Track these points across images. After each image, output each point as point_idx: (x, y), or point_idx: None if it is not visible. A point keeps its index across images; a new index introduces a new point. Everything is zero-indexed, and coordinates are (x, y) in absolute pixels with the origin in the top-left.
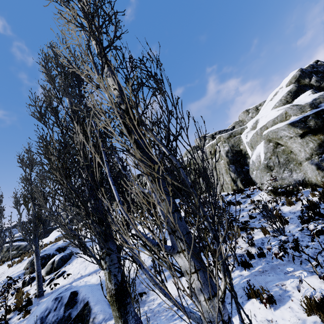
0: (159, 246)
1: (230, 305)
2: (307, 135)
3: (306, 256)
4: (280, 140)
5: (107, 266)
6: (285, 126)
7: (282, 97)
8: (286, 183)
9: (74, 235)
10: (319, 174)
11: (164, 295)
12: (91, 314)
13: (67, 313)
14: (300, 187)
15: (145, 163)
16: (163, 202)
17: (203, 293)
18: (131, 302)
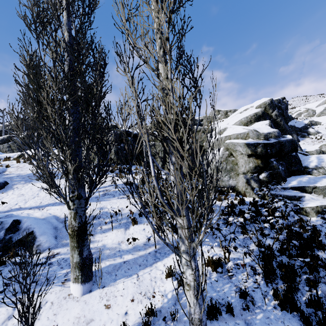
0: (171, 210)
1: (160, 254)
2: (252, 157)
3: (220, 235)
4: (234, 153)
5: (74, 207)
6: (243, 144)
7: (249, 115)
8: (223, 184)
9: (51, 174)
10: (245, 186)
11: (159, 237)
12: (36, 242)
13: (7, 236)
14: (231, 191)
15: (175, 154)
16: (180, 185)
17: (188, 239)
18: (88, 239)
